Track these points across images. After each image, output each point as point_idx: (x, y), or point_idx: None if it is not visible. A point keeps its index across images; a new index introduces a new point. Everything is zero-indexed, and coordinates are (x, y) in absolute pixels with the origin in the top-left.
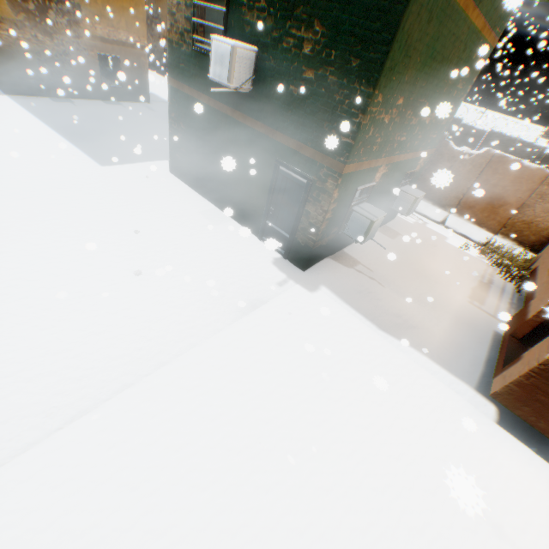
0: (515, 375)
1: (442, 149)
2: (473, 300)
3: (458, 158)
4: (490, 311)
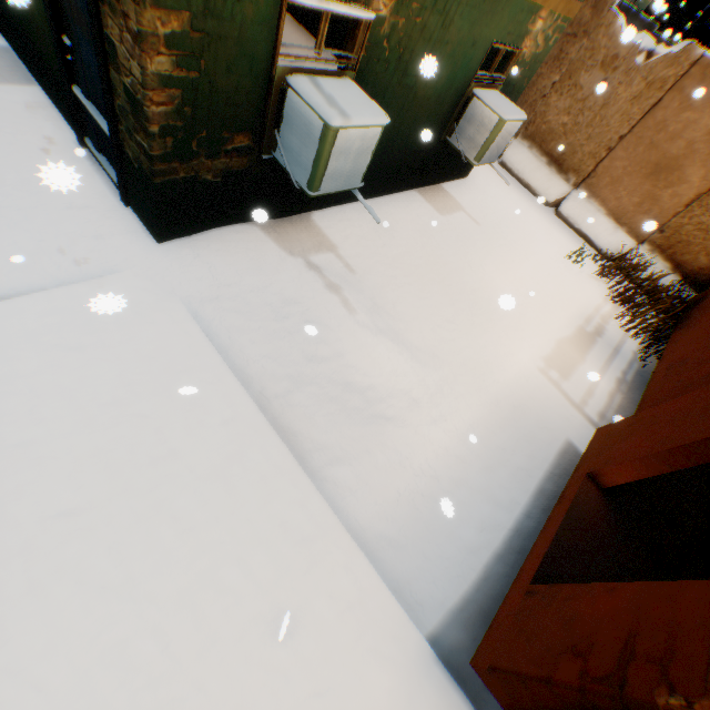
0: (546, 665)
1: (598, 36)
2: (550, 367)
3: (624, 61)
4: (575, 395)
